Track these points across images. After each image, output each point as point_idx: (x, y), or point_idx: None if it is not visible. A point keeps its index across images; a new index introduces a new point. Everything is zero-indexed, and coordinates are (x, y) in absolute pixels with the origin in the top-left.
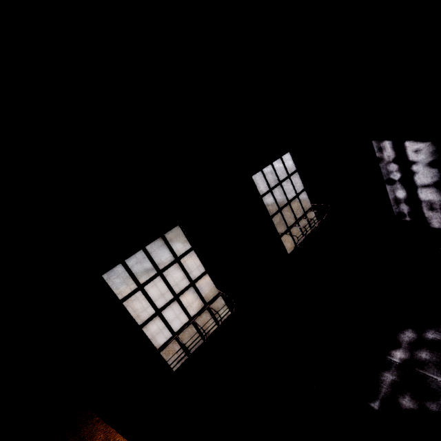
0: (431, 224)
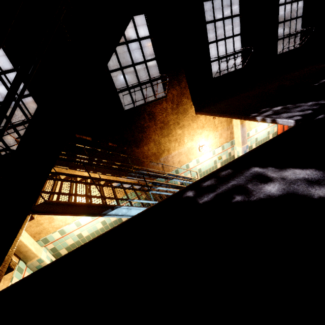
0: None
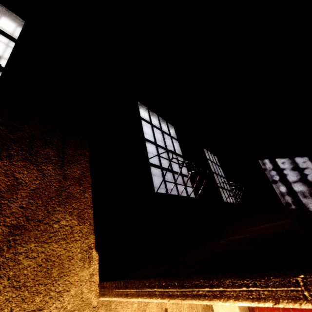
0: (309, 208)
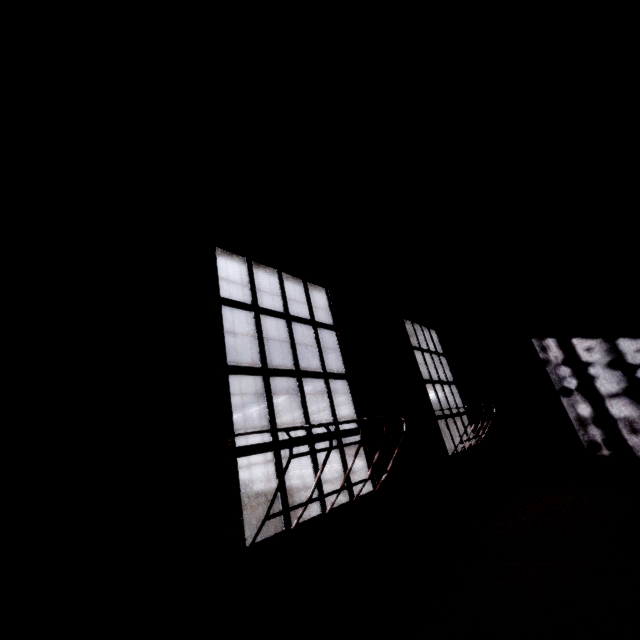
0: None
